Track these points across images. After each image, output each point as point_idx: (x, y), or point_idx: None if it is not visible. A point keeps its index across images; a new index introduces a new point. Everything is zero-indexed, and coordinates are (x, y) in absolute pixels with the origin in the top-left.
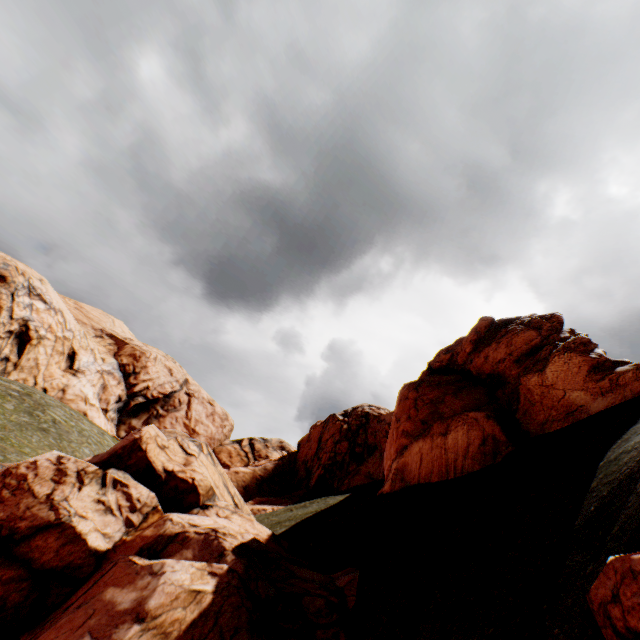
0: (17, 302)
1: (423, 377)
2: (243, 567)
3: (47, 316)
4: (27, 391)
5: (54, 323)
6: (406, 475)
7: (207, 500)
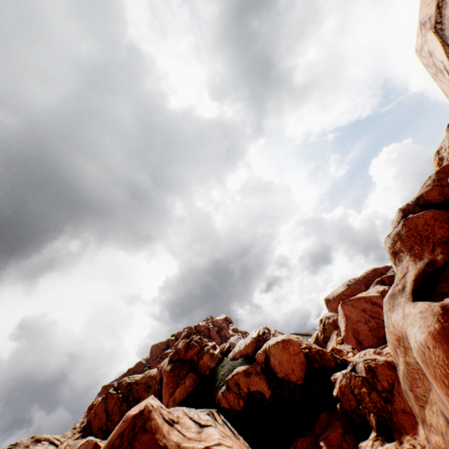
0: None
1: (171, 365)
2: None
3: None
4: None
5: None
6: (176, 400)
7: None
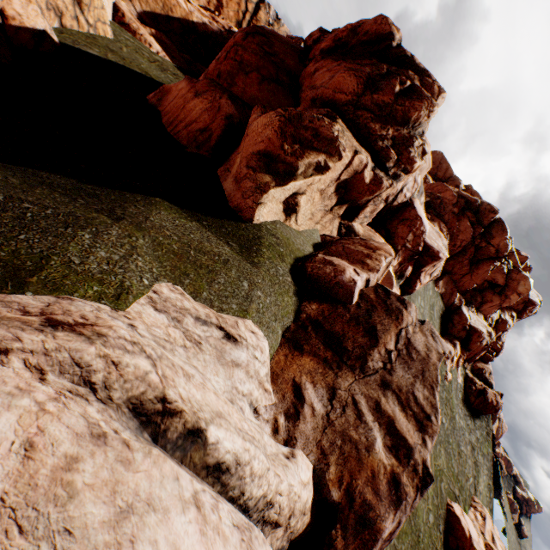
0: None
1: (289, 41)
2: None
3: None
4: None
5: None
6: (164, 100)
7: None
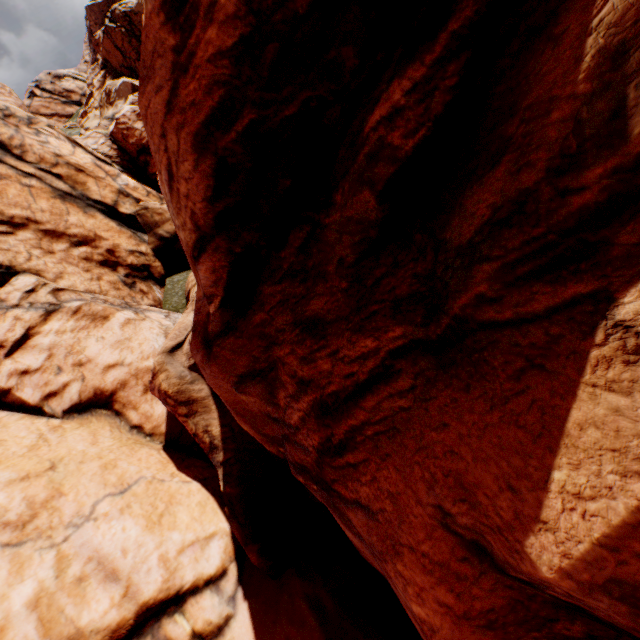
0: None
1: None
2: None
3: None
4: None
5: None
6: None
7: None
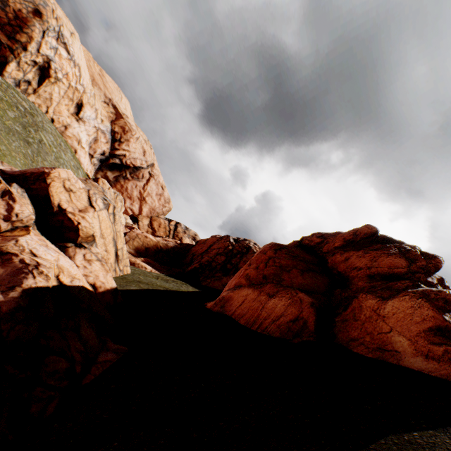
0: (46, 40)
1: (290, 245)
2: (12, 308)
3: (67, 64)
4: (32, 112)
5: (71, 73)
6: (226, 305)
7: (85, 242)
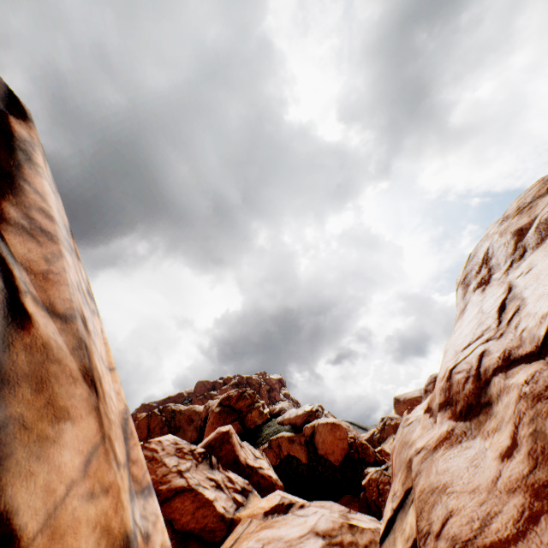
0: None
1: (220, 407)
2: None
3: None
4: None
5: None
6: None
7: None
